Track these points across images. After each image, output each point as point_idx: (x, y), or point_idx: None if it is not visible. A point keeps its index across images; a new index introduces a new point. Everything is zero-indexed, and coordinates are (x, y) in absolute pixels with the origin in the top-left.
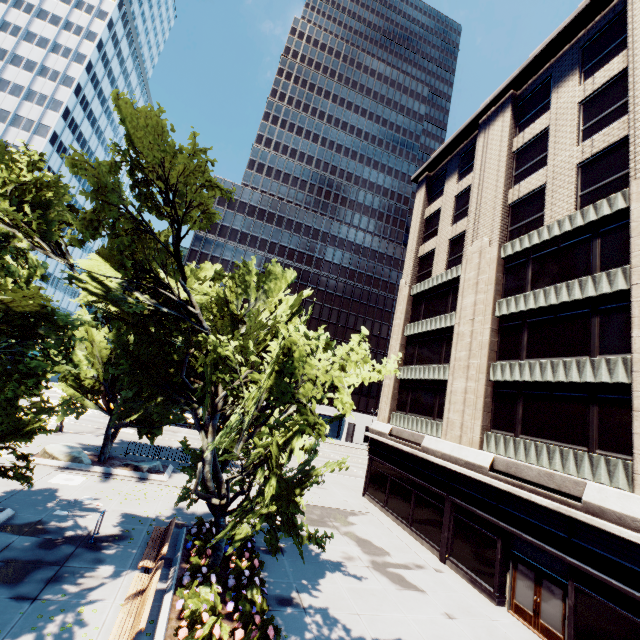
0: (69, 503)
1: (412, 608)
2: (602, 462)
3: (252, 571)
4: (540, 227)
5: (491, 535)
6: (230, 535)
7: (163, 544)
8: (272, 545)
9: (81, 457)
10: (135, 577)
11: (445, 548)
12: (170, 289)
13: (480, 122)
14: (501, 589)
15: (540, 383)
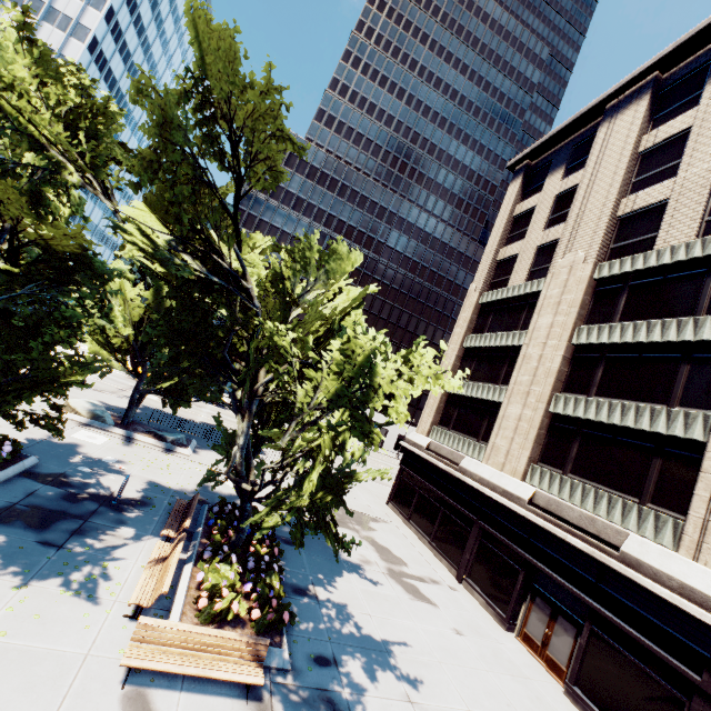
0: (92, 461)
1: (423, 618)
2: (651, 517)
3: (271, 558)
4: (648, 250)
5: (515, 565)
6: (257, 521)
7: (186, 517)
8: (297, 538)
9: (104, 417)
10: (158, 544)
11: (464, 569)
12: (222, 256)
13: (607, 107)
14: (513, 617)
15: (604, 424)
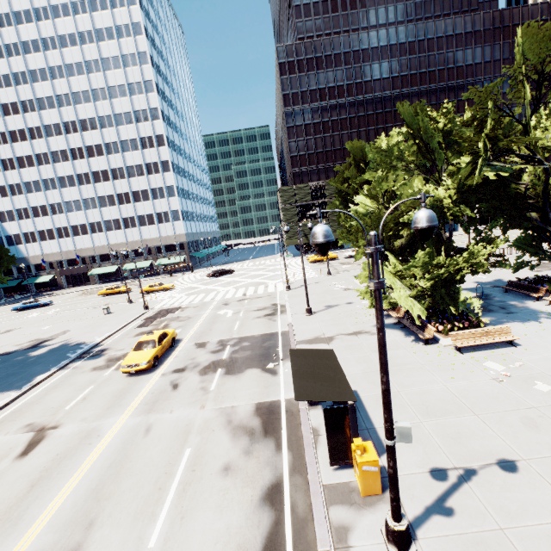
0: None
1: None
2: None
3: None
4: None
5: None
6: None
7: (532, 288)
8: None
9: None
10: (546, 298)
11: None
12: (510, 151)
13: None
14: None
15: None
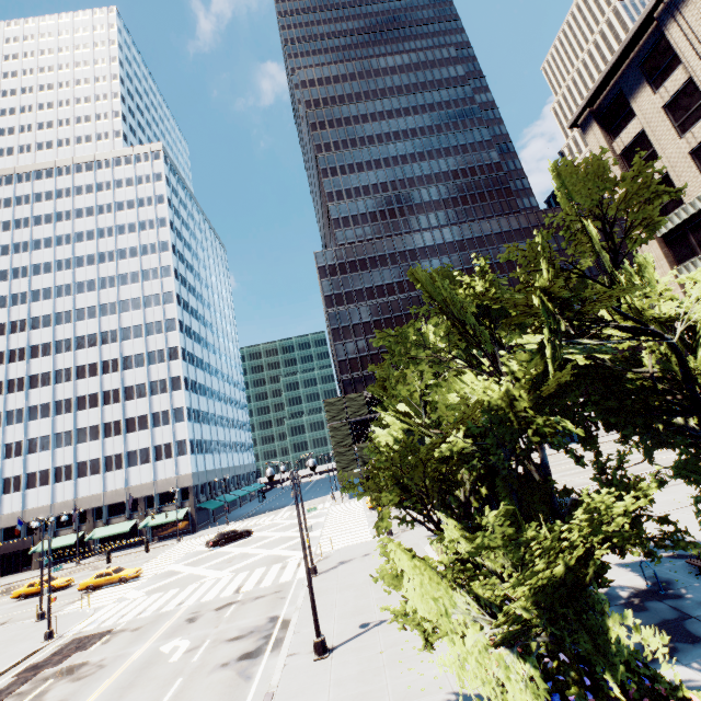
0: None
1: None
2: None
3: None
4: None
5: None
6: None
7: None
8: None
9: None
10: None
11: None
12: (602, 322)
13: (656, 16)
14: None
15: None
